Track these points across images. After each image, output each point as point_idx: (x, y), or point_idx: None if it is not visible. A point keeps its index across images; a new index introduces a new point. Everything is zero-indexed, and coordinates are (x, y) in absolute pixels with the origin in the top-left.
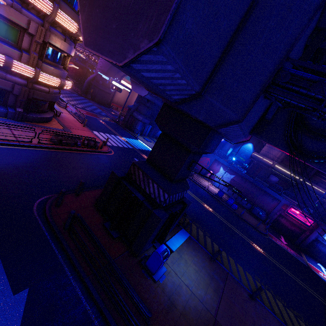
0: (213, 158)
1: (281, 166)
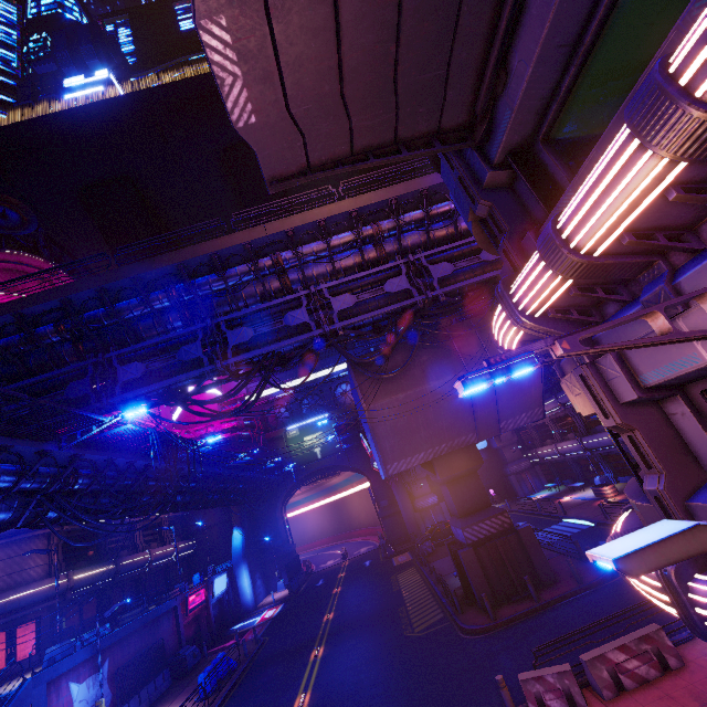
0: (41, 691)
1: (82, 570)
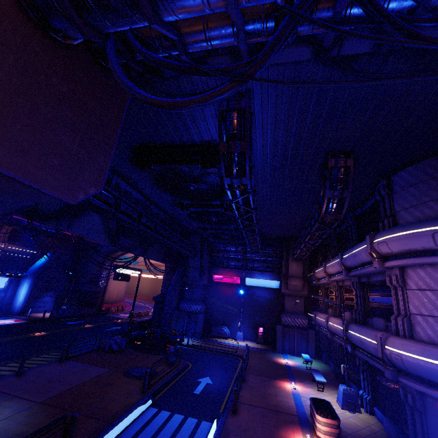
0: None
1: None
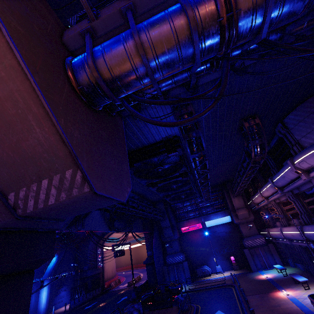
0: None
1: None
